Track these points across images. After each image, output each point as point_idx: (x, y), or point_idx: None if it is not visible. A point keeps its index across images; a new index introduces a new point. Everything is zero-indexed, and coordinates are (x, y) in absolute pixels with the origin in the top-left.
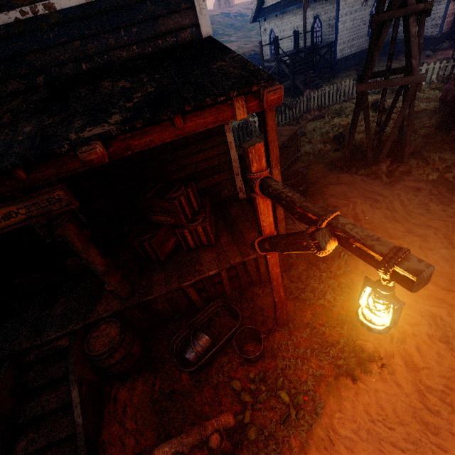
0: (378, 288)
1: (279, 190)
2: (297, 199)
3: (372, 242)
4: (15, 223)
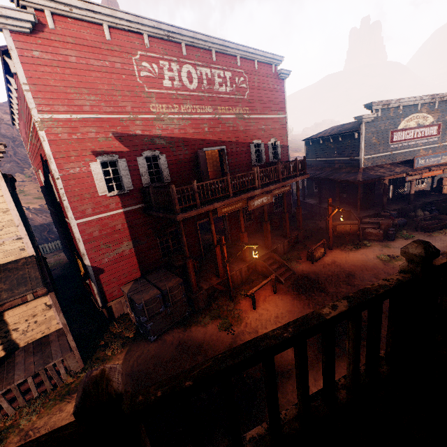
0: None
1: None
2: None
3: None
4: None
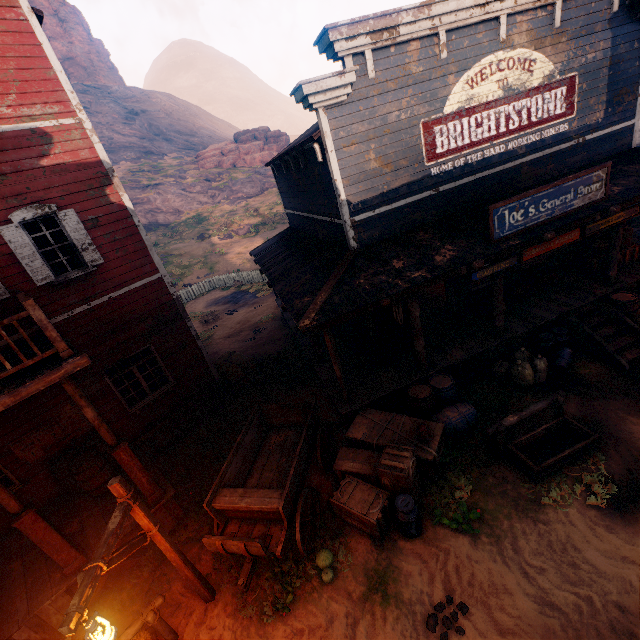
0: None
1: None
2: None
3: None
4: (618, 221)
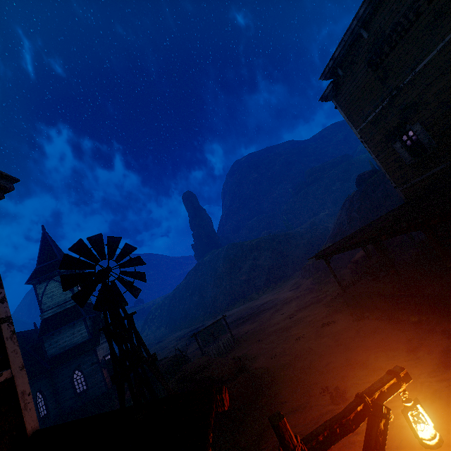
0: (410, 402)
1: (326, 425)
2: (340, 414)
3: (384, 379)
4: None
